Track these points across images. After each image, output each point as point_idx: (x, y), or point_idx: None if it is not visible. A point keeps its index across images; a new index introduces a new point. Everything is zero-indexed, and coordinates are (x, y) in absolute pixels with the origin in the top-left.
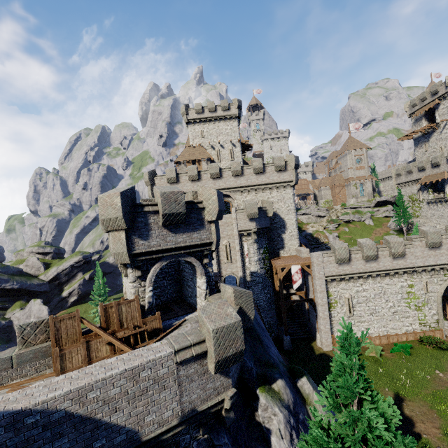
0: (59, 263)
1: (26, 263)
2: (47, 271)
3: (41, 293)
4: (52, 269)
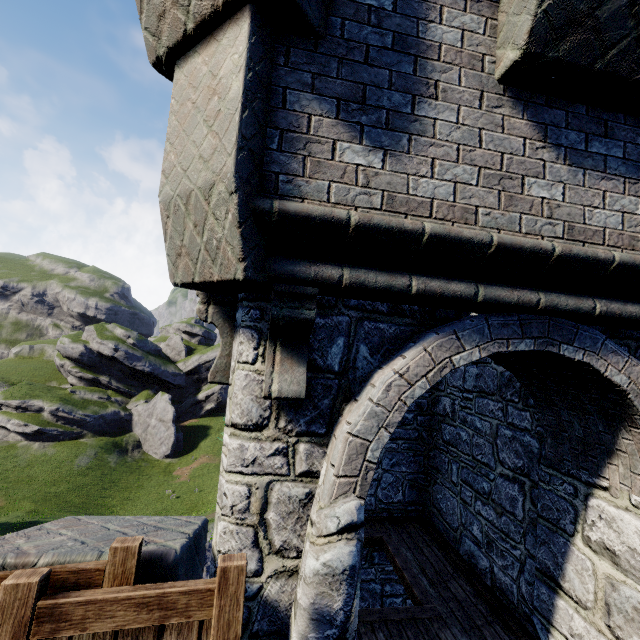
0: (203, 351)
1: (168, 342)
2: (188, 358)
3: (174, 387)
4: (194, 357)
